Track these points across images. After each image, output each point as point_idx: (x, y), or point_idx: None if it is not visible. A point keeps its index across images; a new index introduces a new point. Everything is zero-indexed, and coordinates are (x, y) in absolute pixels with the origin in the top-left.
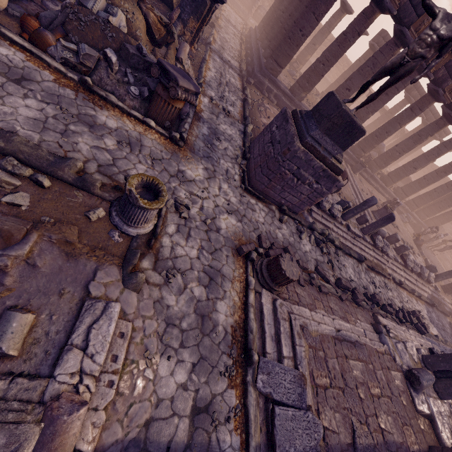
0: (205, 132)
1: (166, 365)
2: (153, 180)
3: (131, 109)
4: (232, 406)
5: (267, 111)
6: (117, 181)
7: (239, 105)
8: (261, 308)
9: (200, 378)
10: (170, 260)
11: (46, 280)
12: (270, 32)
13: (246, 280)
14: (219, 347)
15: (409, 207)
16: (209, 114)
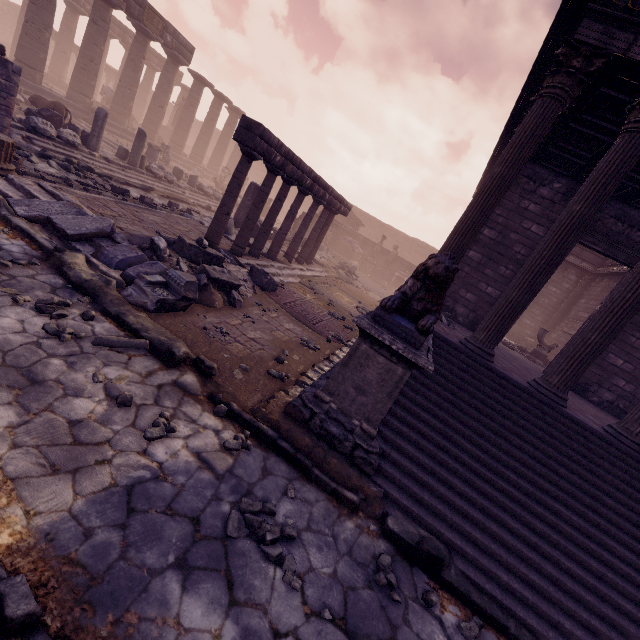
0: None
1: None
2: None
3: None
4: None
5: None
6: None
7: None
8: None
9: None
10: None
11: None
12: None
13: None
14: None
15: (195, 162)
16: None
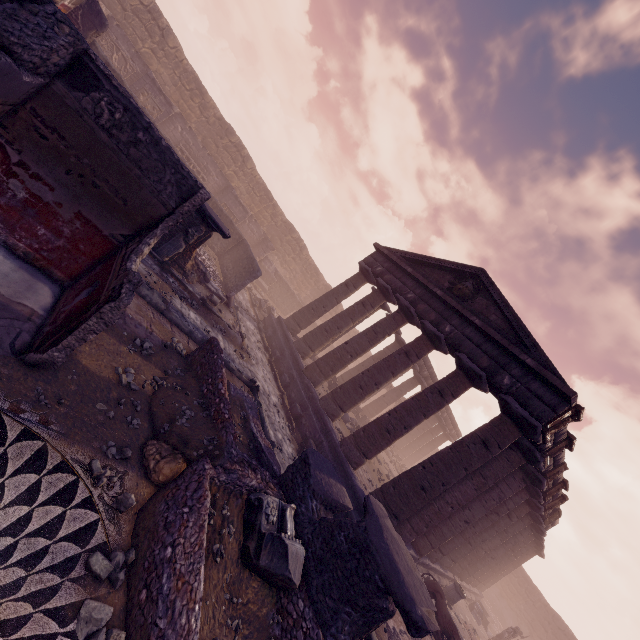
0: None
1: None
2: None
3: None
4: None
5: None
6: None
7: None
8: None
9: None
10: None
11: None
12: (342, 393)
13: None
14: None
15: (471, 584)
16: None
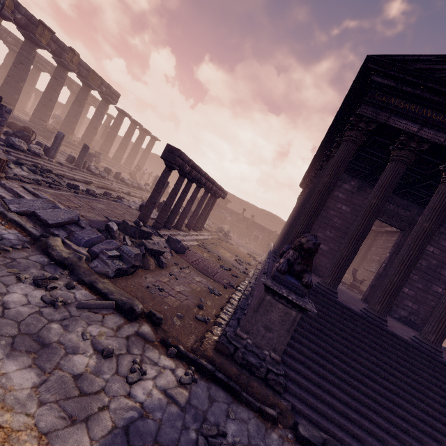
0: None
1: None
2: None
3: None
4: None
5: None
6: None
7: None
8: None
9: None
10: None
11: None
12: None
13: None
14: None
15: (116, 162)
16: None
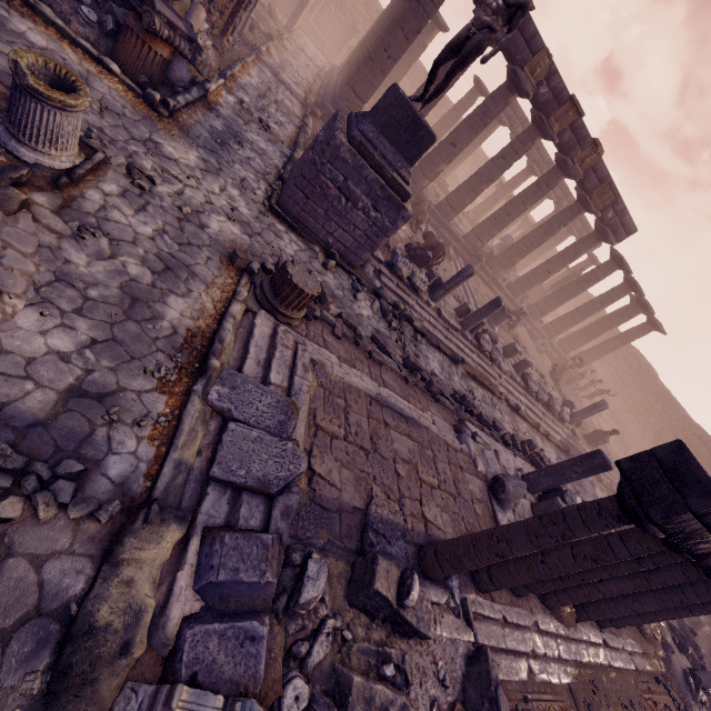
0: (217, 126)
1: (35, 319)
2: (67, 73)
3: (79, 37)
4: (155, 413)
5: None
6: None
7: (291, 130)
8: (251, 329)
9: (102, 361)
10: (94, 218)
11: None
12: (354, 61)
13: (234, 292)
14: (154, 343)
15: (547, 333)
16: (232, 113)
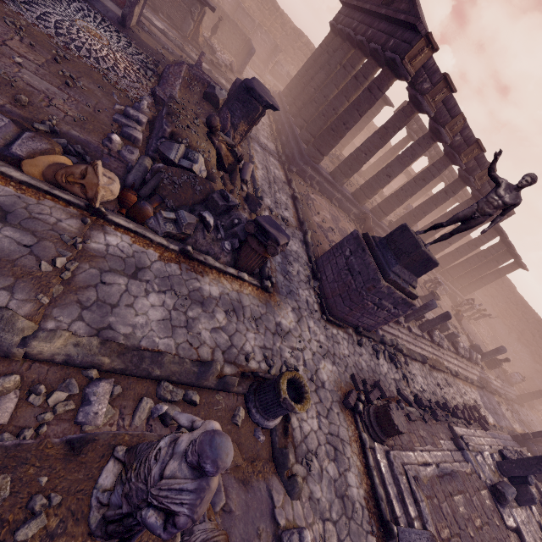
0: (278, 259)
1: None
2: (295, 376)
3: (226, 267)
4: None
5: (315, 205)
6: (240, 364)
7: (291, 205)
8: (379, 467)
9: None
10: (303, 443)
11: (243, 524)
12: (304, 110)
13: (359, 438)
14: (362, 528)
15: (444, 278)
16: None
